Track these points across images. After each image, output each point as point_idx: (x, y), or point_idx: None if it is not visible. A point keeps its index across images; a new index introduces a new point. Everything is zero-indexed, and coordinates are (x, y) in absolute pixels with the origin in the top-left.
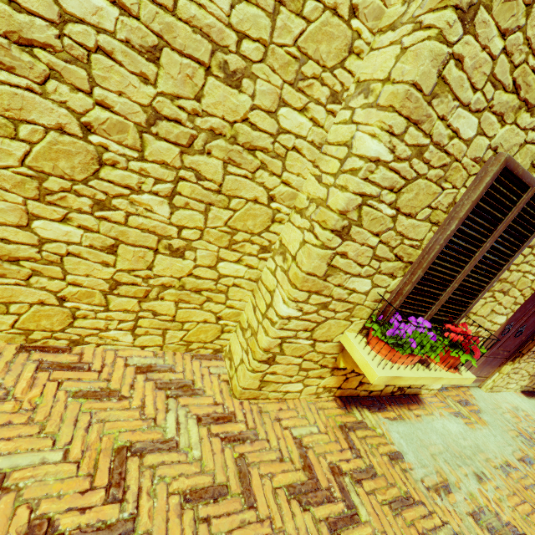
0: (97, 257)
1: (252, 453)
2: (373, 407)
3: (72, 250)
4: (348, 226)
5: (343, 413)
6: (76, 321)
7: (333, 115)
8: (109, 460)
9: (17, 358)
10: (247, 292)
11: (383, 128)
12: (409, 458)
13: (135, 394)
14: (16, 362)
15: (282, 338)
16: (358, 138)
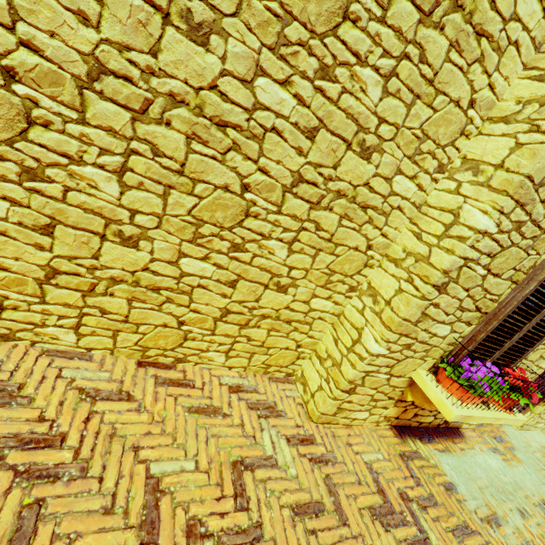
0: (219, 289)
1: (336, 475)
2: (423, 438)
3: (202, 283)
4: (446, 283)
5: (400, 442)
6: (186, 342)
7: (435, 182)
8: (230, 472)
9: (138, 372)
10: (327, 324)
11: (495, 207)
12: (461, 490)
13: (233, 412)
14: (138, 376)
15: (367, 372)
16: (466, 210)
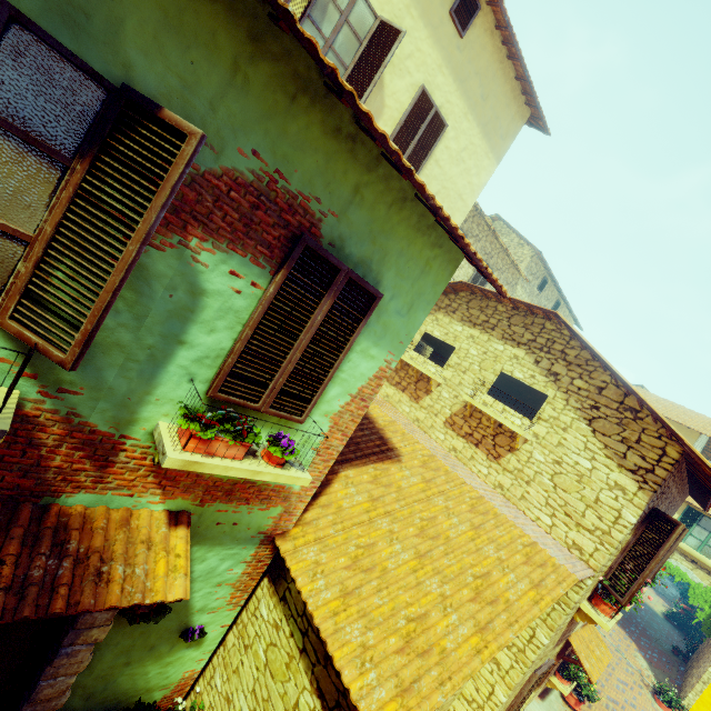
0: None
1: None
2: None
3: None
4: None
5: None
6: None
7: None
8: None
9: None
10: None
11: (507, 694)
12: None
13: None
14: None
15: None
16: (497, 688)
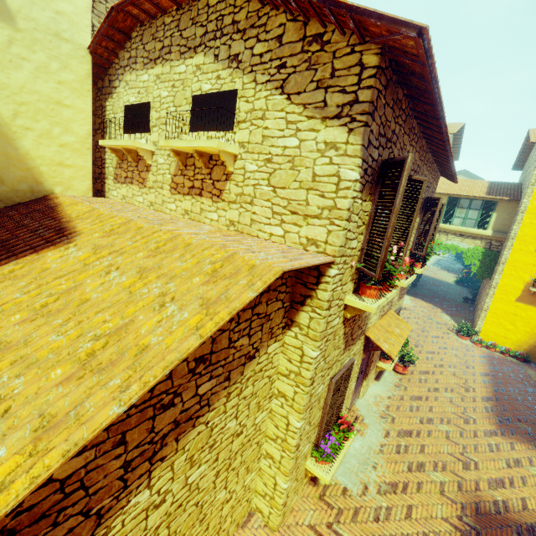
0: None
1: None
2: None
3: None
4: (298, 445)
5: (316, 488)
6: None
7: (271, 401)
8: None
9: None
10: (256, 478)
11: (300, 419)
12: (349, 486)
13: None
14: None
15: (287, 493)
16: (290, 418)
